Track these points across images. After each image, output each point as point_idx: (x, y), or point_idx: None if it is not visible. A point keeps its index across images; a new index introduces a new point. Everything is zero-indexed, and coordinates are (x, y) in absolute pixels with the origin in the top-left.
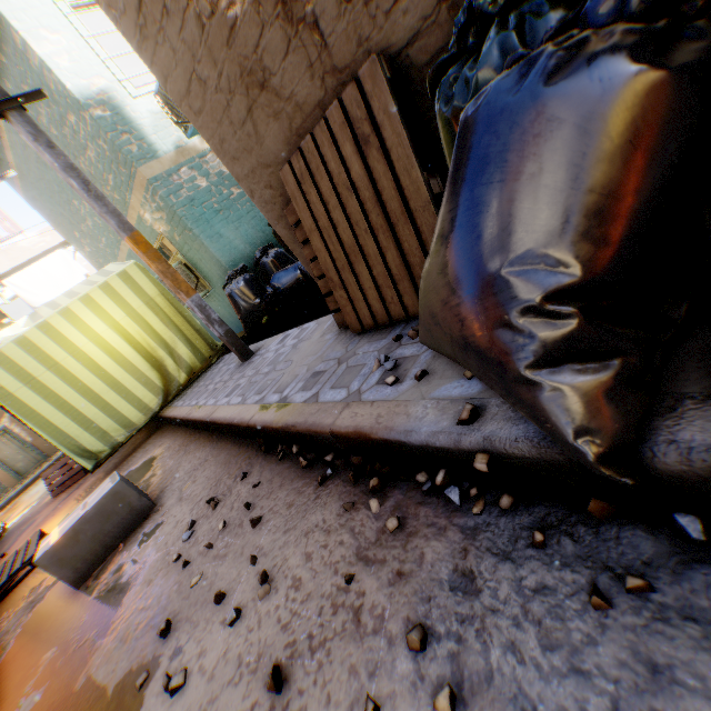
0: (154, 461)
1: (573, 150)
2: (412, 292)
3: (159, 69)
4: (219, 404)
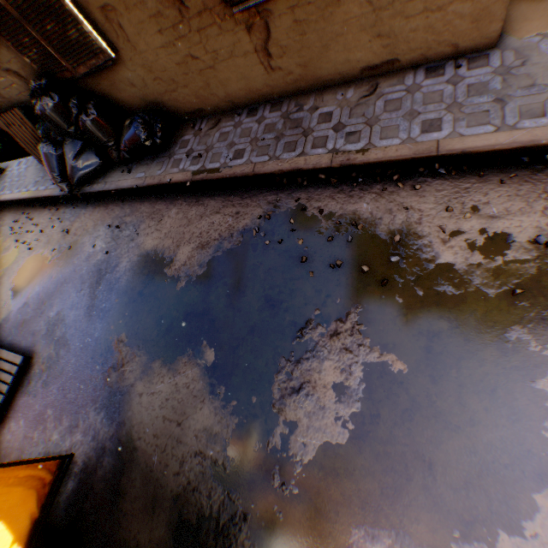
0: None
1: (52, 160)
2: None
3: None
4: (1, 195)
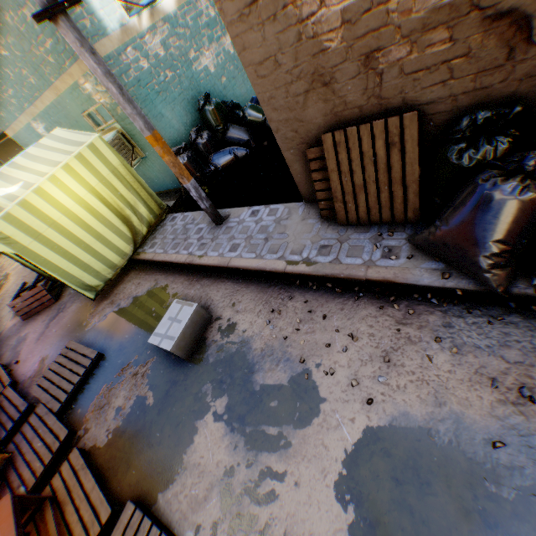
0: (166, 291)
1: (519, 217)
2: (389, 213)
3: (242, 42)
4: (229, 257)
